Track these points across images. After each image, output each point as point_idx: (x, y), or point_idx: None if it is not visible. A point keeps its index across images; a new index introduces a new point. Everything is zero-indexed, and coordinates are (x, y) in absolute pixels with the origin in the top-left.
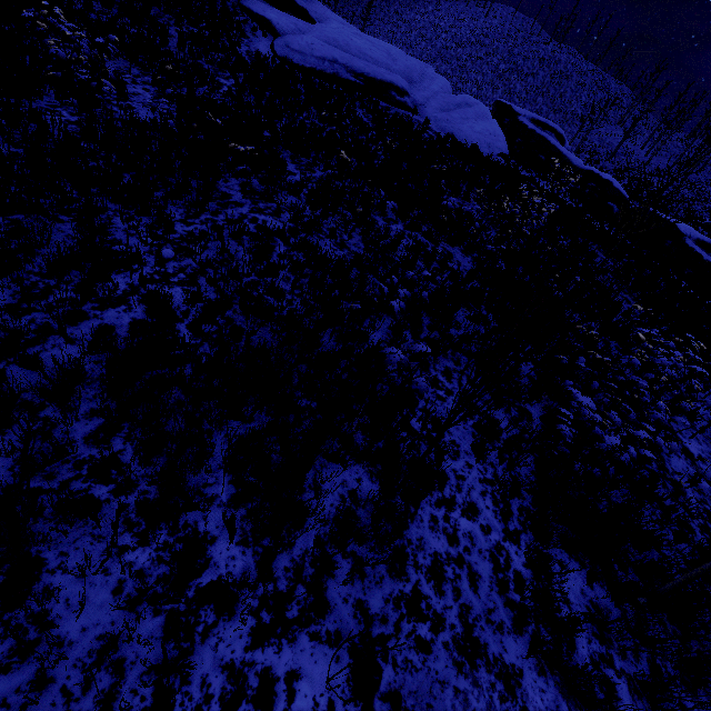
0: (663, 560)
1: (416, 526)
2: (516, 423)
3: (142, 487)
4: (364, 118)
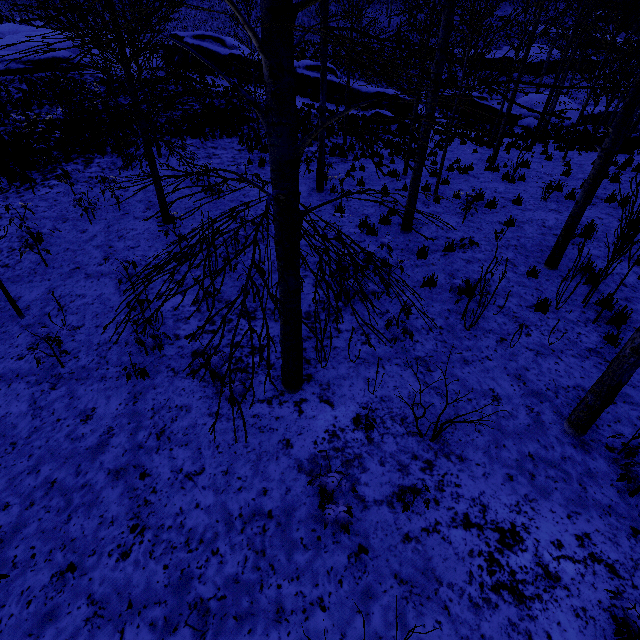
0: None
1: None
2: None
3: None
4: (26, 88)
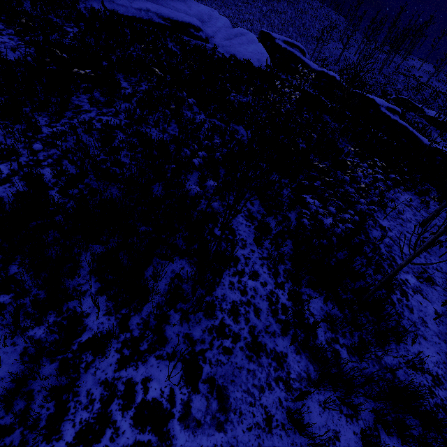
0: (367, 285)
1: (220, 288)
2: (281, 224)
3: (34, 292)
4: (174, 48)
